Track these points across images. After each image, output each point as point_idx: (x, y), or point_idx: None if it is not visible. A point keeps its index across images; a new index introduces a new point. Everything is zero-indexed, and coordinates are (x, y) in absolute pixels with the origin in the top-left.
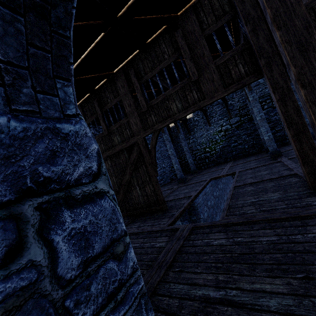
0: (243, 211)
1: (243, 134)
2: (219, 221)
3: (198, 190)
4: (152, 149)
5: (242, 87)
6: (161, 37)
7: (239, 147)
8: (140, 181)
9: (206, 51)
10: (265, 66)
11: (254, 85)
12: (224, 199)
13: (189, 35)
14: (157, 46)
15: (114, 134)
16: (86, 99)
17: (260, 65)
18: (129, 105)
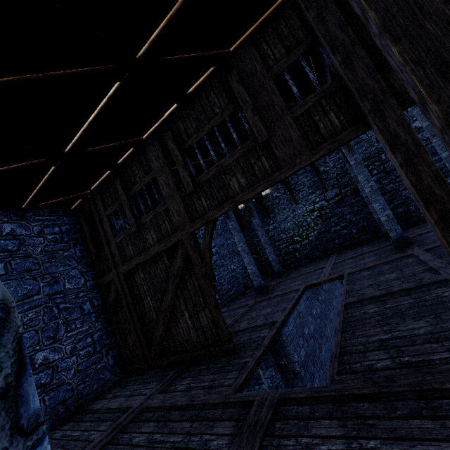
0: (367, 363)
1: (347, 212)
2: (327, 387)
3: (286, 311)
4: (205, 251)
5: (338, 147)
6: (208, 84)
7: (343, 233)
8: (190, 303)
9: (276, 98)
10: (373, 112)
11: (354, 143)
12: (331, 318)
13: (249, 77)
14: (204, 96)
15: (147, 229)
16: (106, 180)
17: (364, 112)
18: (167, 185)
